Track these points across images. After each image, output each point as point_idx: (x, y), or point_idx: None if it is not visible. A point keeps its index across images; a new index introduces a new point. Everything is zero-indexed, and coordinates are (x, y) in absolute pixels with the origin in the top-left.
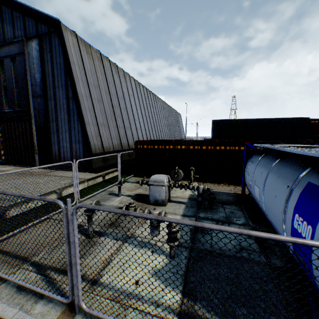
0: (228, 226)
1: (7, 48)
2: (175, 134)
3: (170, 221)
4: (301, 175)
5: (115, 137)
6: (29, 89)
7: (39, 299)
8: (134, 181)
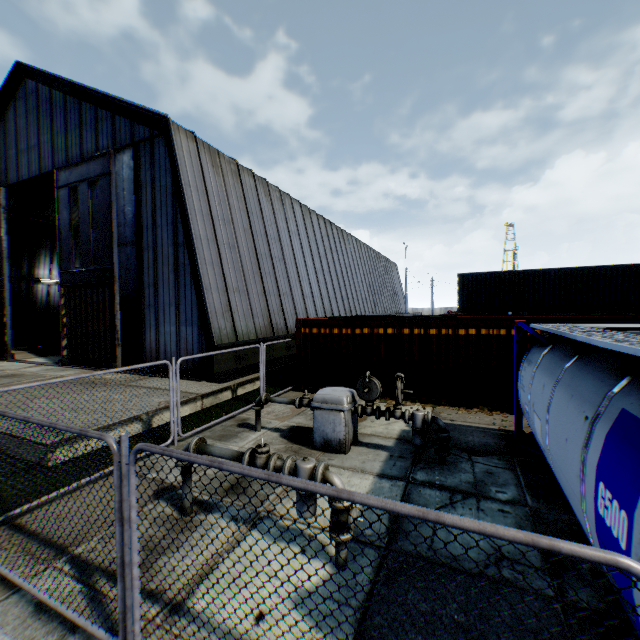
0: (475, 503)
1: (85, 167)
2: (384, 305)
3: (292, 485)
4: (611, 394)
5: (261, 313)
6: (113, 233)
7: (68, 632)
8: (286, 399)
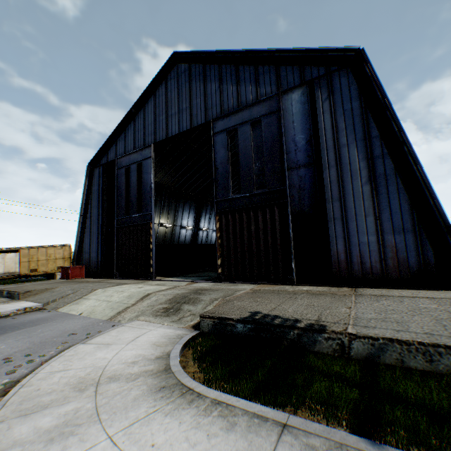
0: None
1: (245, 112)
2: None
3: None
4: None
5: None
6: (284, 159)
7: None
8: None
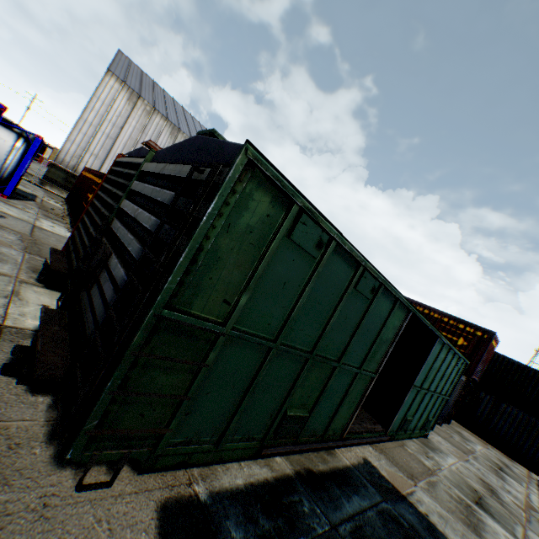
0: None
1: None
2: None
3: None
4: None
5: None
6: None
7: None
8: None
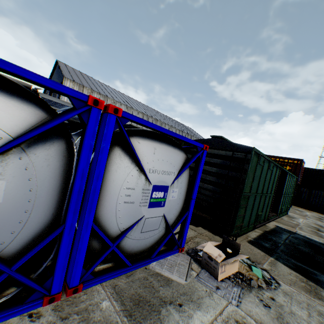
0: None
1: None
2: None
3: None
4: None
5: None
6: None
7: None
8: None
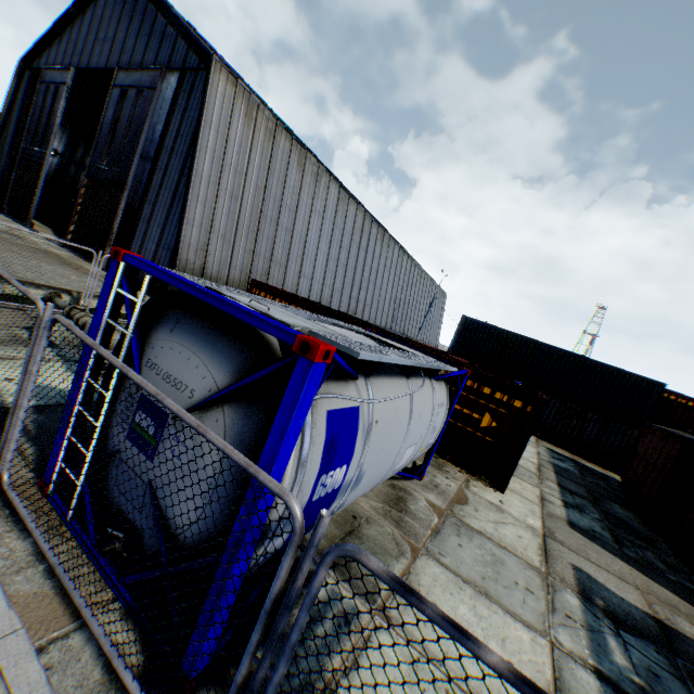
0: None
1: (139, 76)
2: (407, 326)
3: None
4: None
5: (241, 268)
6: (139, 145)
7: None
8: None
